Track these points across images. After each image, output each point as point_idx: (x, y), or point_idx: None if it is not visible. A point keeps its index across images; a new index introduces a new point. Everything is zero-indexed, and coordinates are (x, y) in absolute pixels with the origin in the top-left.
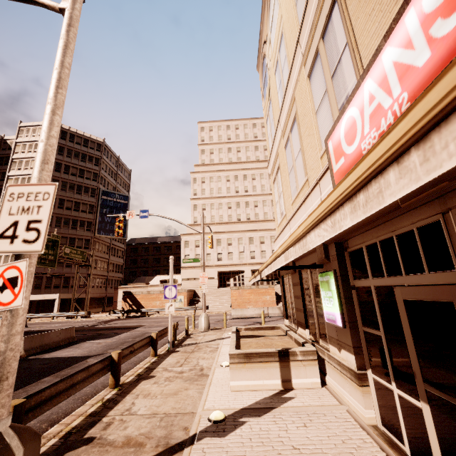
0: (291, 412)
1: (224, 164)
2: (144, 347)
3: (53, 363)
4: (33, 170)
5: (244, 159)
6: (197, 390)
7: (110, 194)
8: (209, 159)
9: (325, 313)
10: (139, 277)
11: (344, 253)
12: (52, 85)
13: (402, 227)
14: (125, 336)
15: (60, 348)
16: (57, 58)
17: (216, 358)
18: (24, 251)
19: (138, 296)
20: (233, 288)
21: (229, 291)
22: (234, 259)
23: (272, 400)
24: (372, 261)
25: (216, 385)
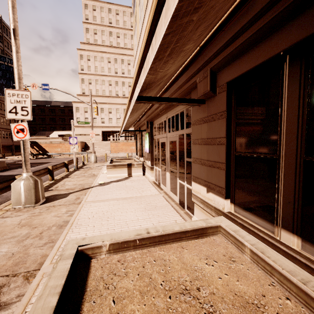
0: (128, 181)
1: (106, 47)
2: (62, 167)
3: (4, 177)
4: (16, 83)
5: (122, 45)
6: (93, 179)
7: (0, 58)
8: (93, 39)
9: (145, 149)
10: (40, 132)
11: (153, 126)
12: (12, 34)
13: (162, 120)
14: (42, 166)
15: (0, 172)
16: (10, 15)
17: (101, 171)
18: (23, 119)
19: (43, 144)
20: (112, 142)
21: (109, 143)
22: (113, 123)
23: (123, 179)
24: (157, 130)
25: (101, 177)
